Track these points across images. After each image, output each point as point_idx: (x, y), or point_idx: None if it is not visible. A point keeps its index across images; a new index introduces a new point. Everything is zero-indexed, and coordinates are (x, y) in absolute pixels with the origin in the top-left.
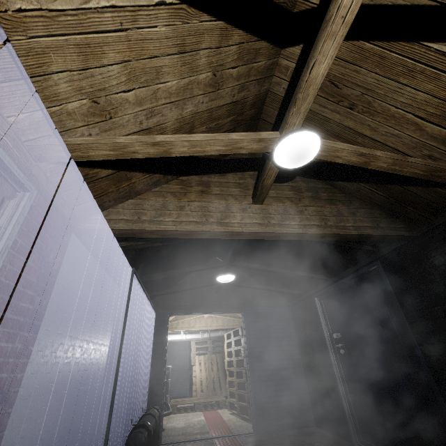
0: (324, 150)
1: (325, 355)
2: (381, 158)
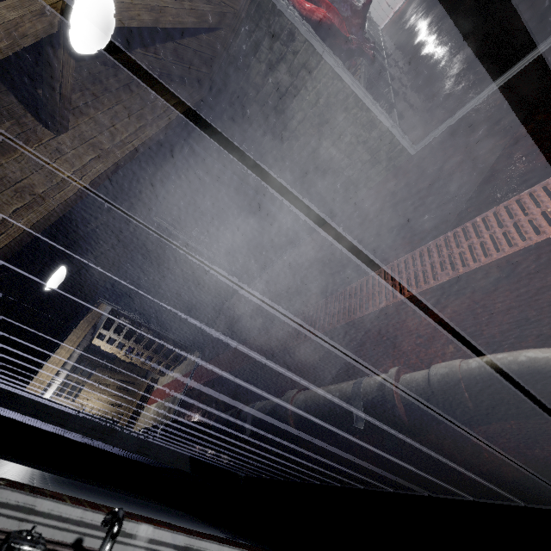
0: (116, 10)
1: (198, 255)
2: (167, 10)
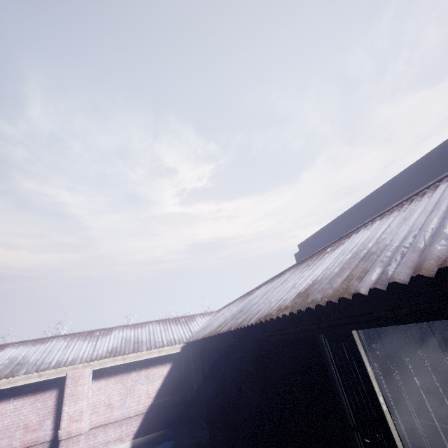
0: None
1: None
2: None
